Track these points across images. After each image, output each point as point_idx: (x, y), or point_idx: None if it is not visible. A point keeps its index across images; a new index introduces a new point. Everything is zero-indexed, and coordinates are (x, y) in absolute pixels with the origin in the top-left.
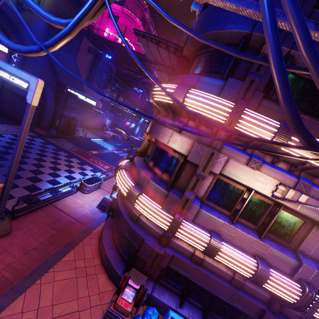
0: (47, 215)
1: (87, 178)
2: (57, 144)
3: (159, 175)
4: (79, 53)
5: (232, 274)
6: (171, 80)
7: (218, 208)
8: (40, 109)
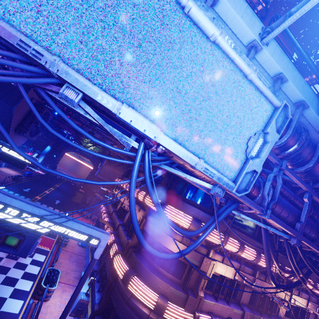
0: None
1: (45, 276)
2: None
3: (172, 278)
4: (19, 104)
5: None
6: (175, 201)
7: (207, 292)
8: None
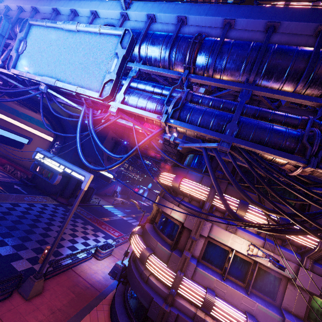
0: (68, 278)
1: (102, 244)
2: (75, 212)
3: (165, 238)
4: (105, 141)
5: None
6: (172, 169)
7: (212, 267)
8: (66, 181)
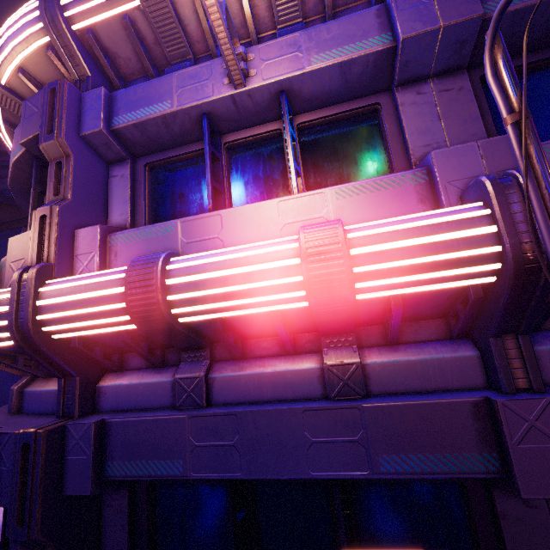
0: None
1: None
2: None
3: None
4: None
5: (315, 364)
6: None
7: None
8: None
